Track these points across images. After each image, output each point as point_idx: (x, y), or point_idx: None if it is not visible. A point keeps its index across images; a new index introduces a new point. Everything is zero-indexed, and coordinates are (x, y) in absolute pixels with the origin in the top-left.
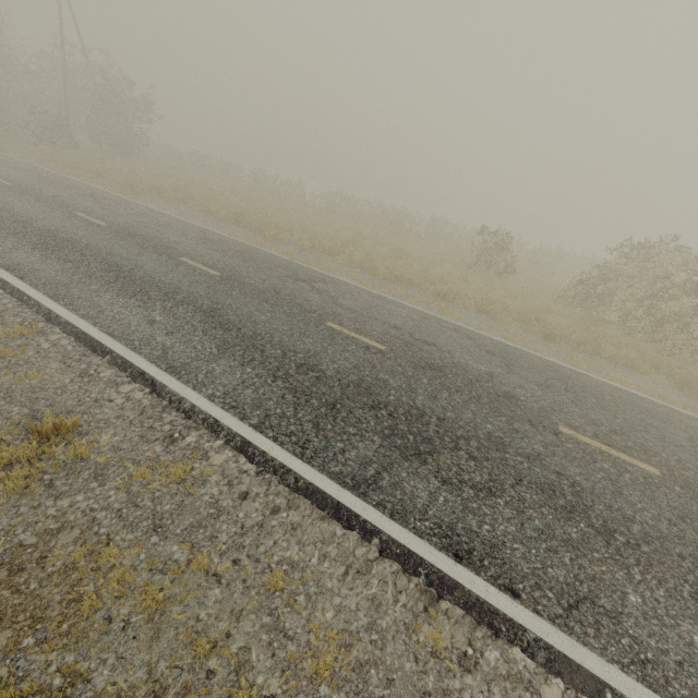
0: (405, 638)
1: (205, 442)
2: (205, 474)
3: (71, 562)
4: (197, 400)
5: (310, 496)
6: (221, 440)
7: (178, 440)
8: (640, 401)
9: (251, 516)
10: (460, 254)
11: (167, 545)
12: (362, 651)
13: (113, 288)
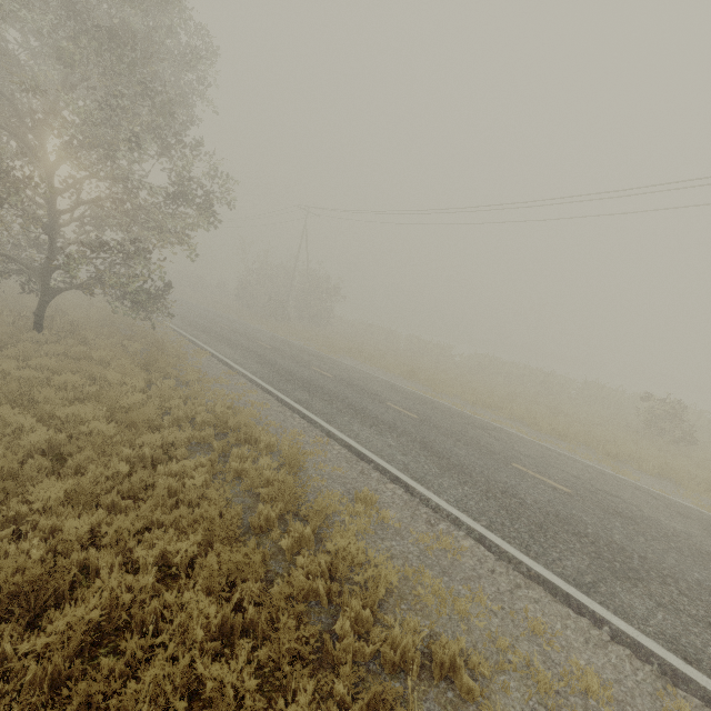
0: (650, 699)
1: (453, 530)
2: (462, 550)
3: (405, 575)
4: (440, 501)
5: (542, 583)
6: (463, 531)
7: (435, 524)
8: None
9: (501, 584)
10: (623, 418)
11: (454, 584)
12: (615, 693)
13: (357, 420)
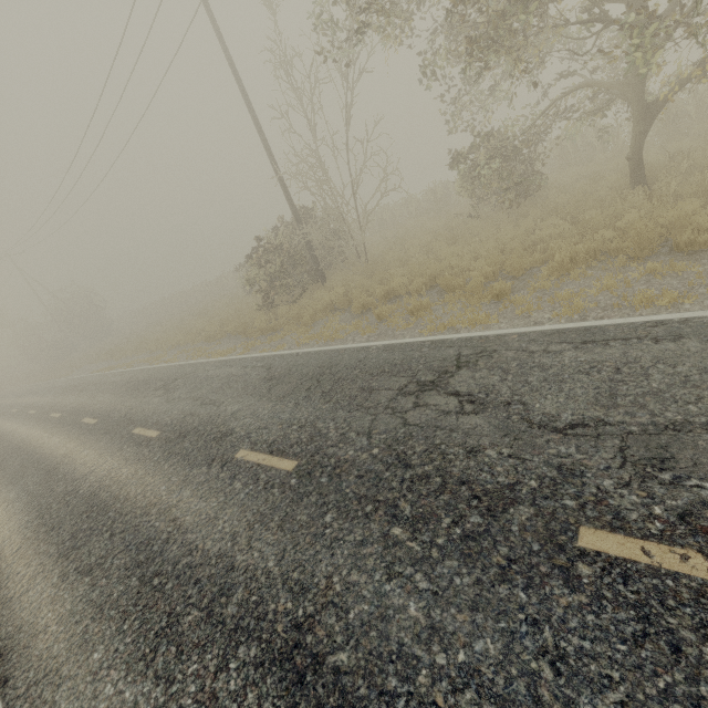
0: None
1: None
2: None
3: None
4: None
5: None
6: None
7: None
8: (178, 370)
9: None
10: None
11: None
12: None
13: None
